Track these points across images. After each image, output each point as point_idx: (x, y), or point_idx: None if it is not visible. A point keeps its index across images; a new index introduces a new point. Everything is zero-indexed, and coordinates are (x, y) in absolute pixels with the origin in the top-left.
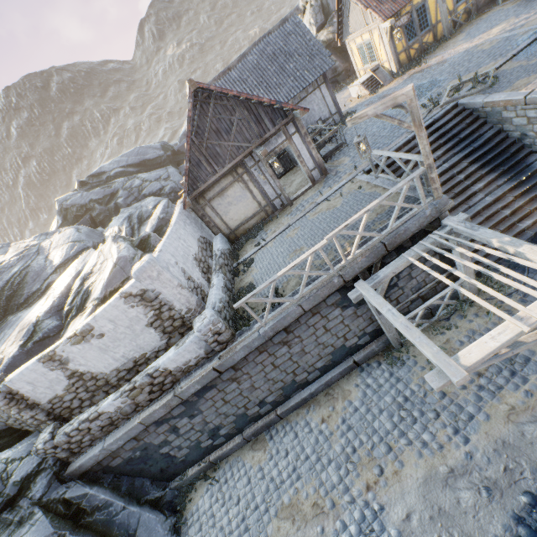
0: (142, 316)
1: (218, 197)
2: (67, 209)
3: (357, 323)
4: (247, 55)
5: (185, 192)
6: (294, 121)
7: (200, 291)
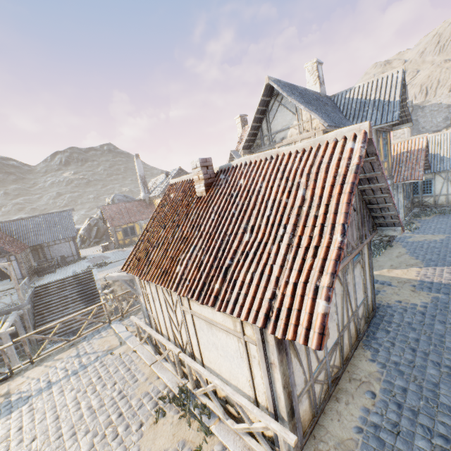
0: None
1: None
2: None
3: None
4: (36, 217)
5: None
6: (16, 255)
7: None
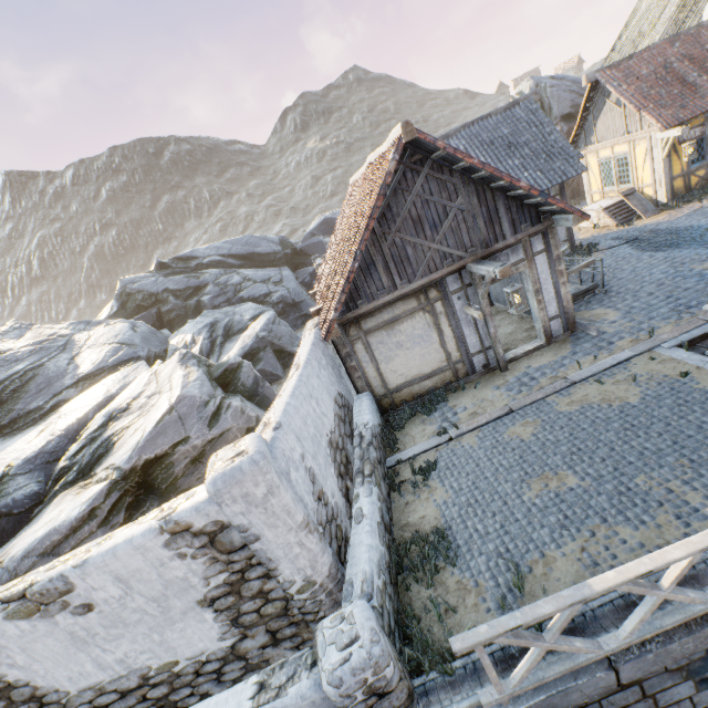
0: (196, 580)
1: (383, 330)
2: (130, 294)
3: None
4: (450, 138)
5: (335, 310)
6: (547, 232)
7: (335, 529)
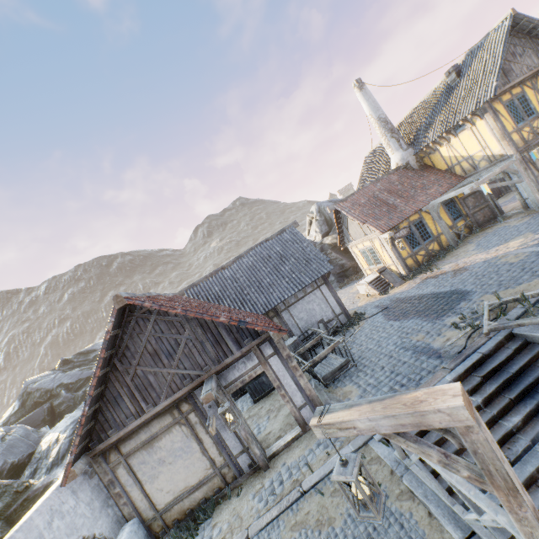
0: None
1: (143, 449)
2: (30, 393)
3: None
4: (242, 257)
5: (71, 453)
6: (272, 339)
7: None
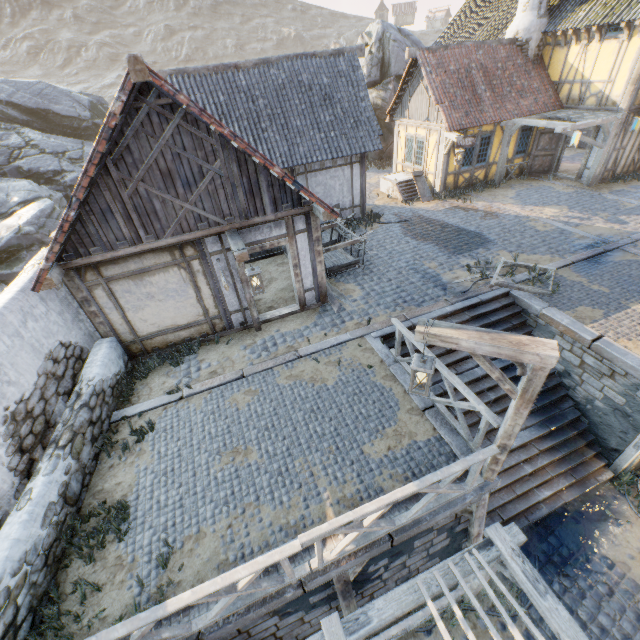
0: None
1: (130, 279)
2: None
3: (297, 632)
4: (271, 64)
5: (47, 260)
6: (310, 214)
7: None
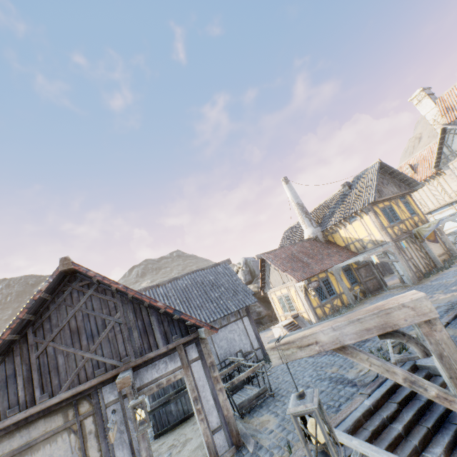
0: None
1: None
2: None
3: None
4: (178, 279)
5: None
6: (199, 342)
7: None
